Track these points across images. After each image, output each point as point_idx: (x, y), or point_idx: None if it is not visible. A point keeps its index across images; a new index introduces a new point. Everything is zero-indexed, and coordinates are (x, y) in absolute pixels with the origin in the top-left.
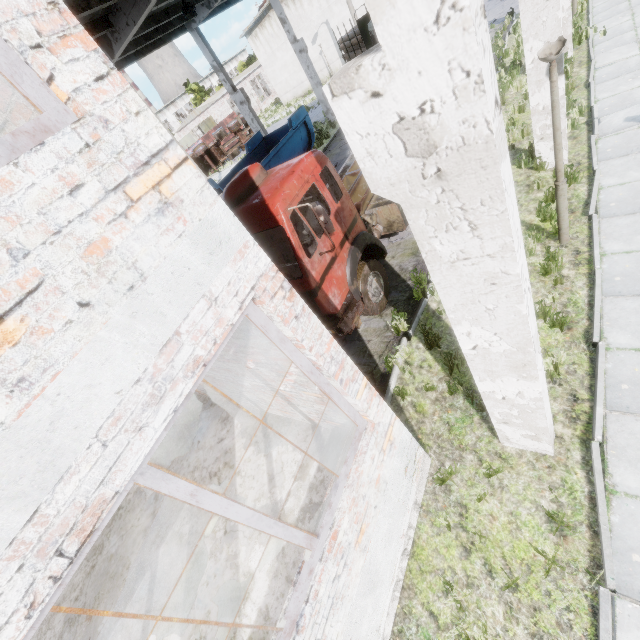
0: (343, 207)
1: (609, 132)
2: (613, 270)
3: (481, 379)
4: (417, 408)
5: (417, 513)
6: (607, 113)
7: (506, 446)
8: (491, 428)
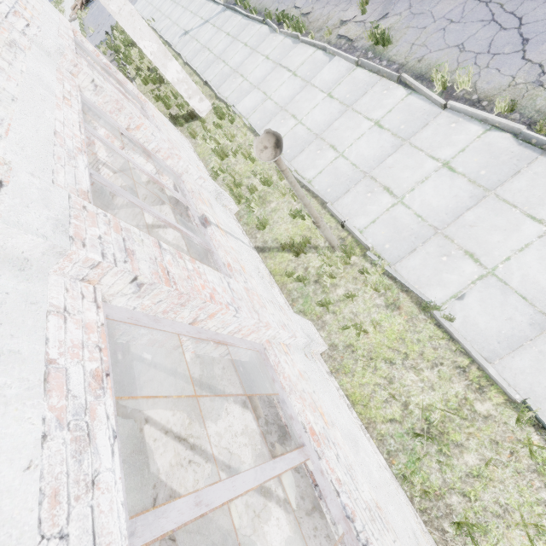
0: None
1: (177, 44)
2: (201, 69)
3: (165, 73)
4: None
5: (193, 149)
6: (173, 40)
7: (203, 118)
8: (198, 120)
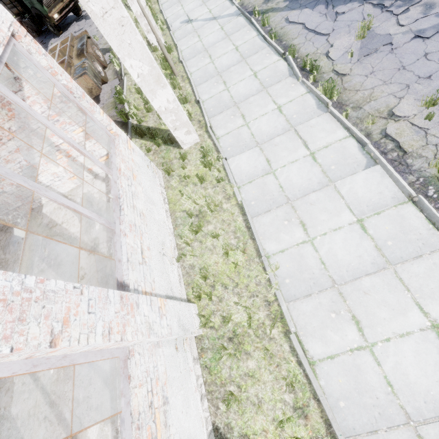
0: None
1: (176, 29)
2: (196, 77)
3: (152, 99)
4: None
5: (164, 190)
6: (173, 22)
7: (185, 149)
8: (178, 147)
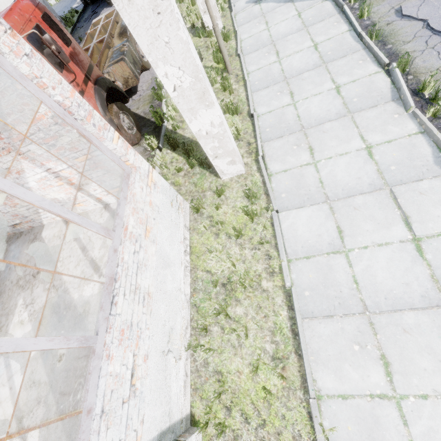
0: (76, 52)
1: (240, 10)
2: (254, 79)
3: (190, 120)
4: (175, 184)
5: (188, 232)
6: (237, 0)
7: (224, 179)
8: (216, 175)
